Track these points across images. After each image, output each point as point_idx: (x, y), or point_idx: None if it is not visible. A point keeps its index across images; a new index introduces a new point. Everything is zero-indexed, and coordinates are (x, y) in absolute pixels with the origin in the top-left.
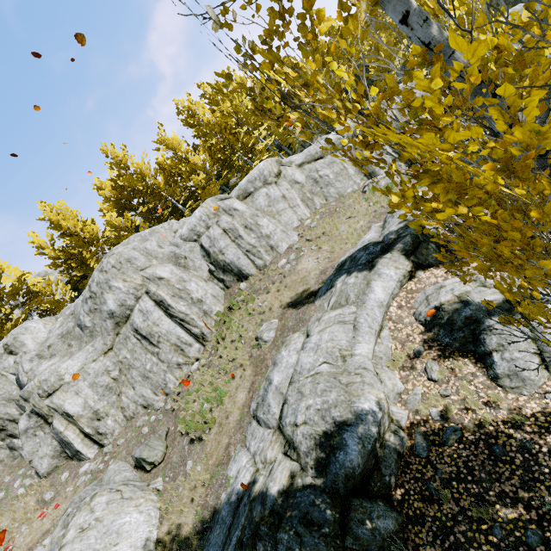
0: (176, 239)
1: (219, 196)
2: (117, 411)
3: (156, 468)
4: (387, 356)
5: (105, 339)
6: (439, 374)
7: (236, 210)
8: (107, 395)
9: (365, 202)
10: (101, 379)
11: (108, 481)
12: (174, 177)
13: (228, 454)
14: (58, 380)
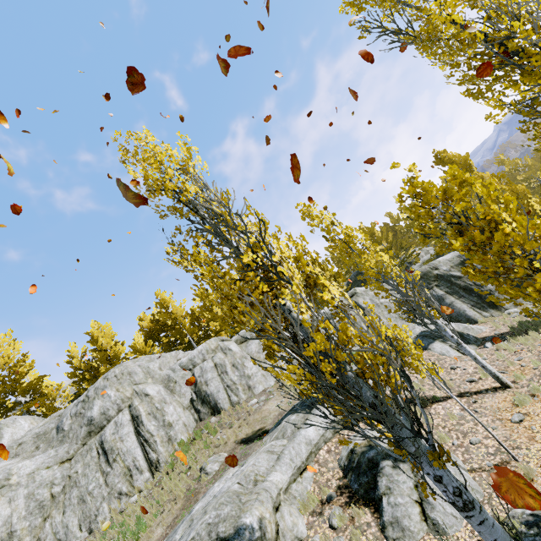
0: (176, 365)
1: (221, 337)
2: None
3: None
4: (302, 498)
5: (71, 447)
6: (339, 519)
7: (230, 350)
8: (34, 514)
9: None
10: (41, 491)
11: None
12: (199, 322)
13: None
14: (5, 478)
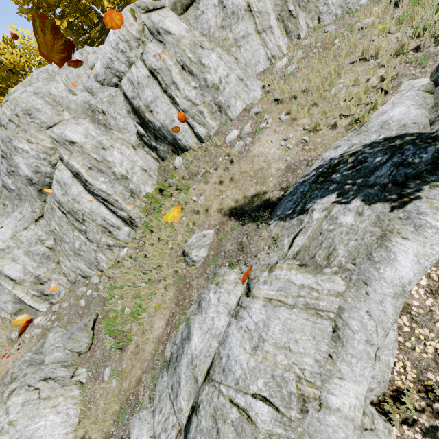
0: (91, 81)
1: (142, 3)
2: (60, 276)
3: (84, 354)
4: (383, 387)
5: (32, 206)
6: None
7: (168, 33)
8: (45, 263)
9: (395, 27)
10: (35, 248)
11: (45, 354)
12: None
13: (137, 395)
14: None
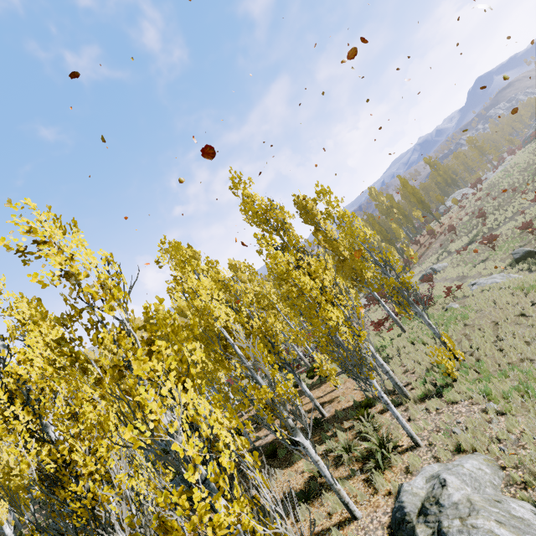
0: None
1: None
2: None
3: None
4: None
5: None
6: None
7: None
8: None
9: None
10: None
11: None
12: None
13: None
14: None
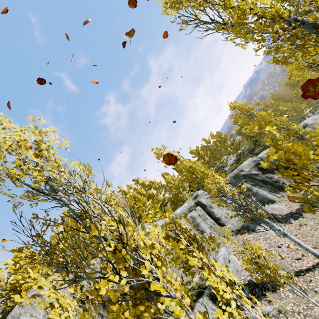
0: None
1: None
2: None
3: None
4: None
5: None
6: None
7: None
8: None
9: None
10: None
11: None
12: None
13: None
14: None
